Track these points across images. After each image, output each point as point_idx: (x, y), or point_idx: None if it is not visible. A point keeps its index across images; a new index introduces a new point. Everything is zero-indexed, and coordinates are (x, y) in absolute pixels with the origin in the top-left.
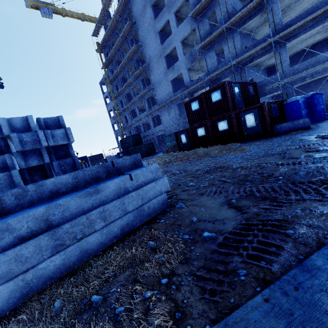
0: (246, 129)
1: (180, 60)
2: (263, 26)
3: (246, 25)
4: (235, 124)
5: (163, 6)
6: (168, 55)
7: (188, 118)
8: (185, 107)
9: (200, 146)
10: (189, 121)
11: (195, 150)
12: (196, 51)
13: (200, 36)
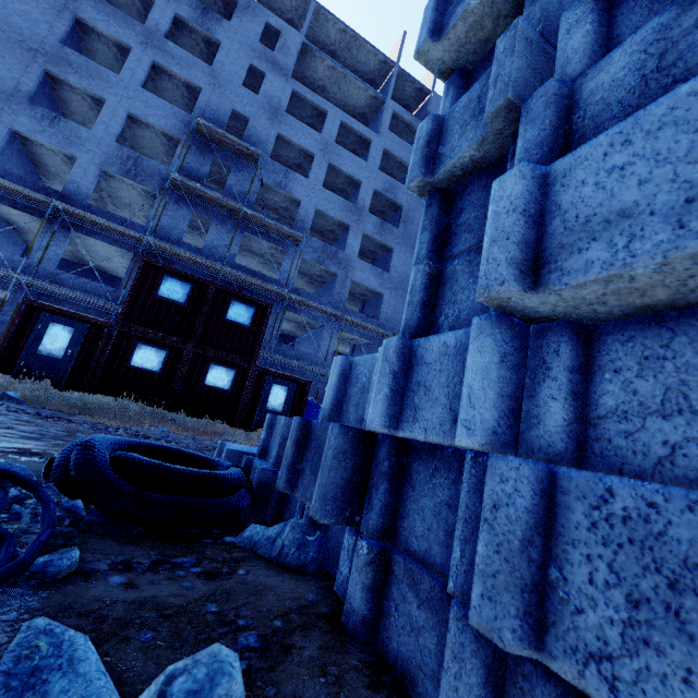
0: (263, 410)
1: (96, 133)
2: (253, 256)
3: (258, 238)
4: (250, 389)
5: (118, 6)
6: (51, 77)
7: (130, 301)
8: (139, 269)
9: (116, 392)
10: (125, 309)
11: (118, 402)
12: (153, 170)
13: (182, 163)
